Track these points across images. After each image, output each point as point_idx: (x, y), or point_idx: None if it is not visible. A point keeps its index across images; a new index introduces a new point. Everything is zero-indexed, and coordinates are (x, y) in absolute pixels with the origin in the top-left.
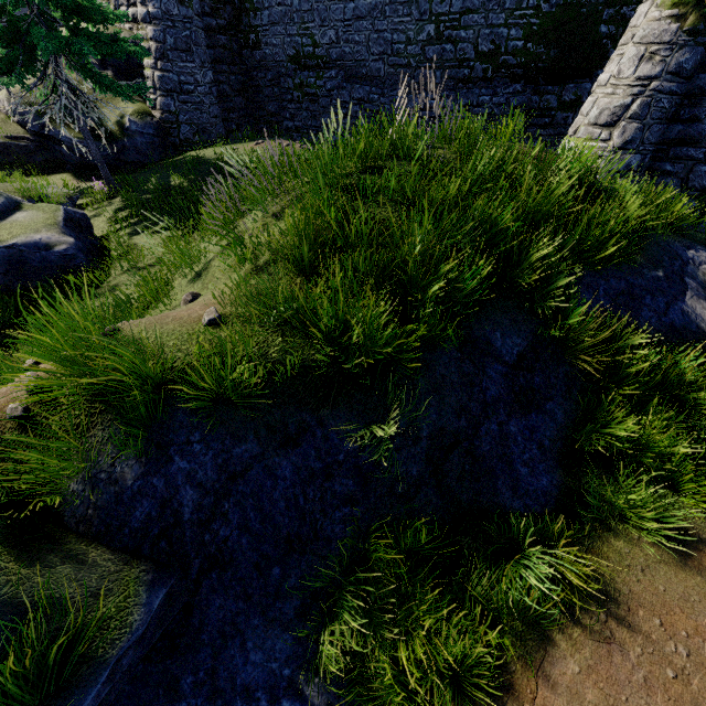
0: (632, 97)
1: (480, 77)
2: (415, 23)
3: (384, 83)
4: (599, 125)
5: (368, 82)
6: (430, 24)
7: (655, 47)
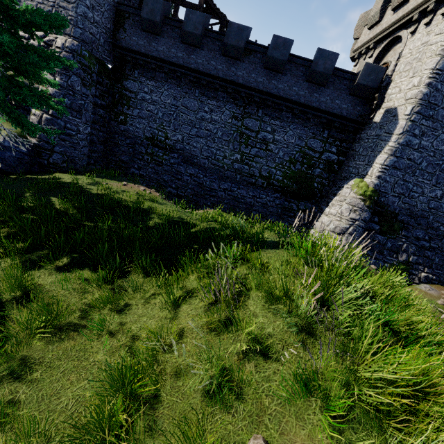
0: (349, 225)
1: (260, 185)
2: (230, 151)
3: (206, 170)
4: (335, 232)
5: (197, 166)
6: (238, 154)
7: (356, 208)
